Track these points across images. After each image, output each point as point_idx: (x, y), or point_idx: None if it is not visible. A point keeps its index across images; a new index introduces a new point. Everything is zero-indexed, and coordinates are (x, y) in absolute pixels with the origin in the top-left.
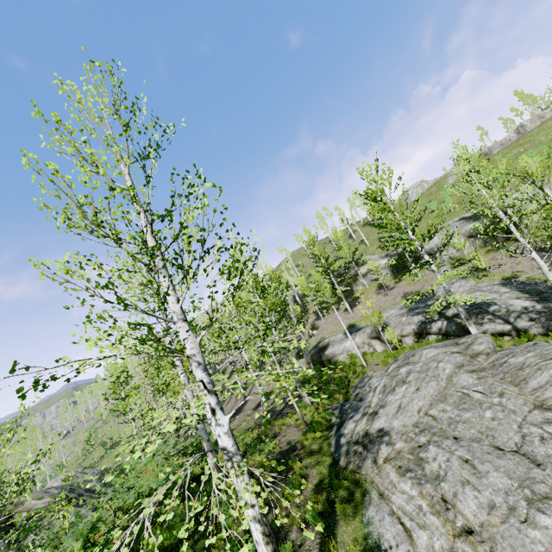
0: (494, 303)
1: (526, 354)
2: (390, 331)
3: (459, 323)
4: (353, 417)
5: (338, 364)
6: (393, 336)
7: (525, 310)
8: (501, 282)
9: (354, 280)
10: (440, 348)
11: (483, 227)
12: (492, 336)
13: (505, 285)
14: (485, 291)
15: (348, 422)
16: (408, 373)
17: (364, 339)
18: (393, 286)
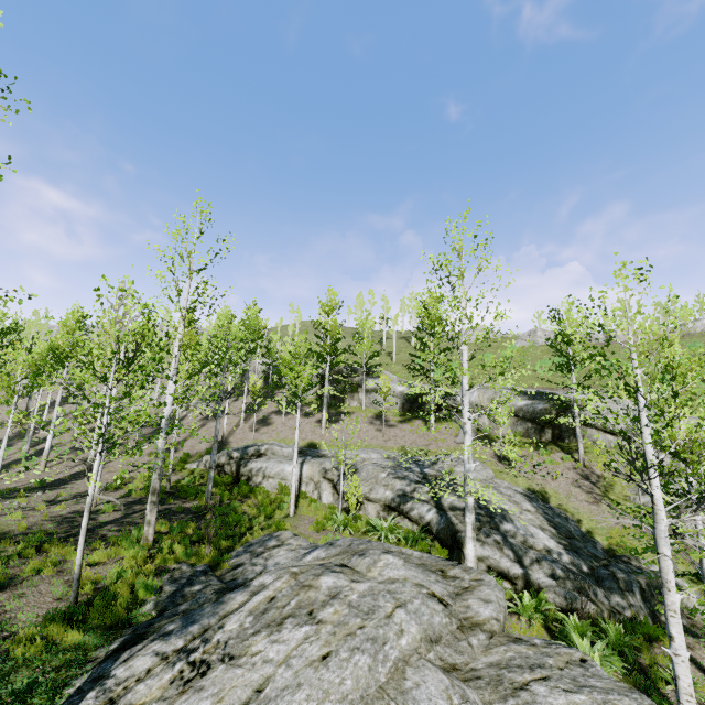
0: (511, 519)
1: (573, 691)
2: (354, 483)
3: (453, 523)
4: (168, 636)
5: (257, 490)
6: (355, 493)
7: (549, 555)
8: (525, 492)
9: (352, 390)
10: (413, 569)
11: (536, 411)
12: (488, 571)
13: (531, 499)
14: (504, 493)
15: (149, 643)
16: (332, 595)
17: (315, 473)
18: (394, 424)
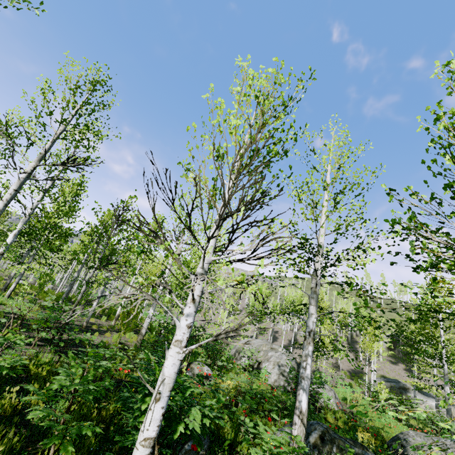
0: None
1: None
2: None
3: None
4: None
5: None
6: None
7: None
8: None
9: None
10: None
11: None
12: None
13: None
14: None
15: None
16: None
17: (453, 411)
18: None
